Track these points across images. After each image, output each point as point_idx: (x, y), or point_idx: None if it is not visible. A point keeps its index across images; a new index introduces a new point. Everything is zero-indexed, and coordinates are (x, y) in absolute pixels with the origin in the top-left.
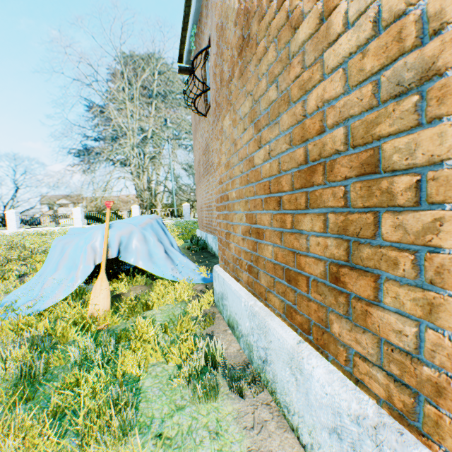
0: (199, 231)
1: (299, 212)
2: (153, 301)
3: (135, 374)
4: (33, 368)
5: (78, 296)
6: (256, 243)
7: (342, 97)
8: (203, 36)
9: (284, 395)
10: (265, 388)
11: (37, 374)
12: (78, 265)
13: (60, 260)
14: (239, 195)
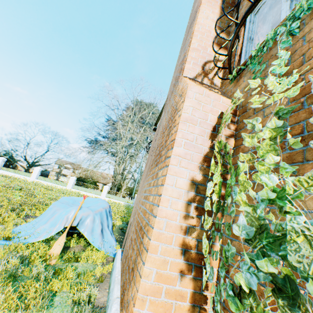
0: None
1: None
2: (81, 257)
3: (54, 292)
4: (16, 271)
5: (48, 240)
6: (130, 245)
7: None
8: None
9: None
10: None
11: (17, 275)
12: (57, 224)
13: (50, 218)
14: (135, 219)
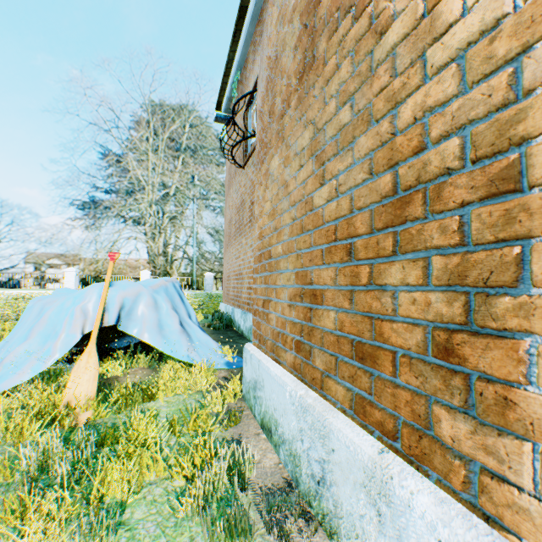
0: (224, 304)
1: (379, 262)
2: (158, 388)
3: (120, 498)
4: None
5: (52, 377)
6: (309, 309)
7: (452, 101)
8: (248, 82)
9: (355, 539)
10: (320, 526)
11: None
12: (59, 332)
13: (35, 325)
14: (287, 248)
